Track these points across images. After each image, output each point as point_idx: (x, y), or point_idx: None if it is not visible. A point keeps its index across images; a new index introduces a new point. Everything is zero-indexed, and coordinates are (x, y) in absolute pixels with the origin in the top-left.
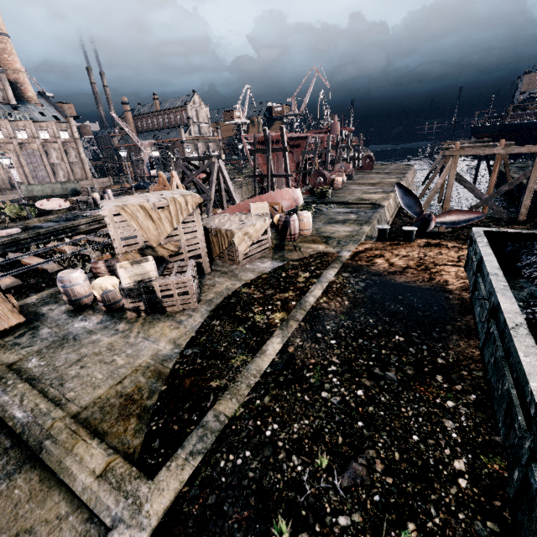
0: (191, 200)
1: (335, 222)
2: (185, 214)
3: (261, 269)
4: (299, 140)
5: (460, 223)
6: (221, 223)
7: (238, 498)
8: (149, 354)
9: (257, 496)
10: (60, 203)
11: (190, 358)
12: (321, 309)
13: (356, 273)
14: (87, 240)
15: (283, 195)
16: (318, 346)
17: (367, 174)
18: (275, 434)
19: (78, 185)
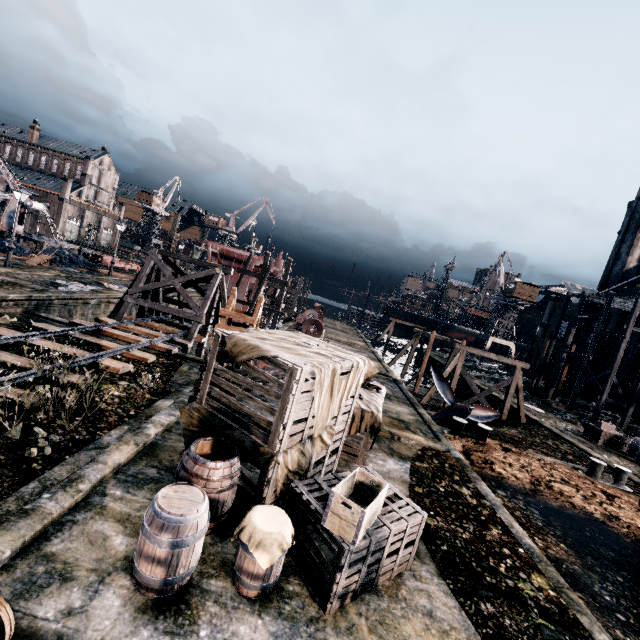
0: (366, 368)
1: None
2: (354, 386)
3: (397, 474)
4: (259, 267)
5: (483, 419)
6: None
7: None
8: None
9: None
10: None
11: None
12: (559, 560)
13: (506, 490)
14: None
15: None
16: None
17: (326, 326)
18: None
19: None
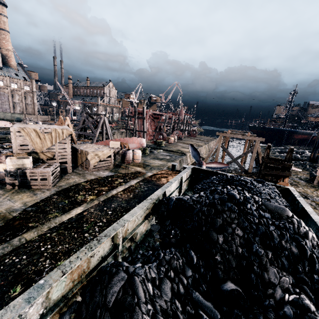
0: (66, 132)
1: (156, 159)
2: (61, 138)
3: (100, 175)
4: (159, 115)
5: (217, 168)
6: (85, 147)
7: (3, 276)
8: (6, 207)
9: (14, 275)
10: (7, 124)
11: (27, 212)
12: (116, 197)
13: (147, 183)
14: (11, 146)
15: (133, 140)
16: (100, 213)
17: (191, 139)
18: (46, 249)
19: (22, 116)
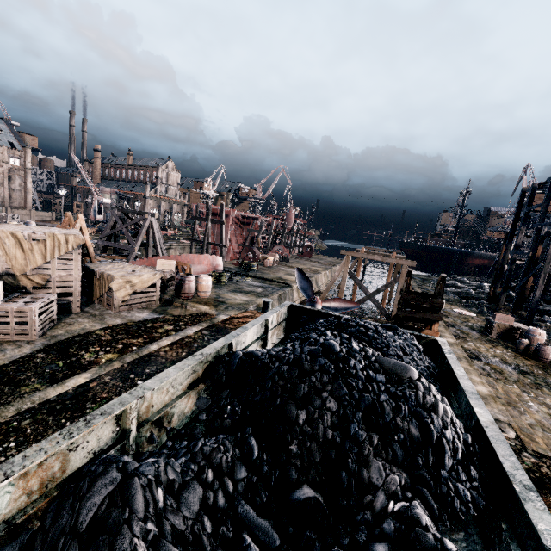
0: (73, 240)
1: (239, 291)
2: (63, 251)
3: (133, 317)
4: (250, 219)
5: (341, 310)
6: (110, 269)
7: None
8: None
9: None
10: None
11: None
12: (156, 356)
13: (216, 332)
14: None
15: (201, 260)
16: (122, 384)
17: (304, 260)
18: (6, 450)
19: None
